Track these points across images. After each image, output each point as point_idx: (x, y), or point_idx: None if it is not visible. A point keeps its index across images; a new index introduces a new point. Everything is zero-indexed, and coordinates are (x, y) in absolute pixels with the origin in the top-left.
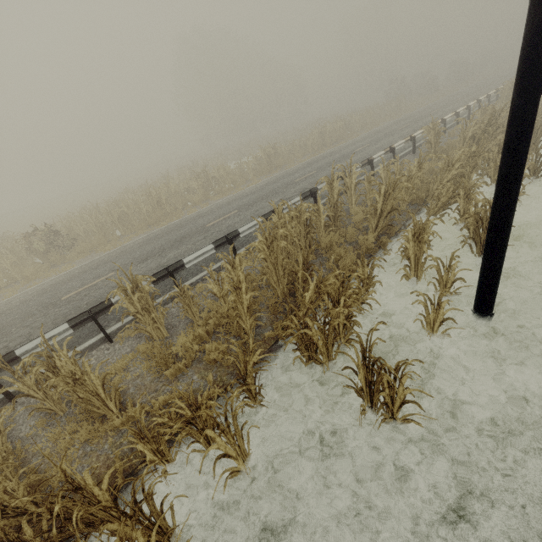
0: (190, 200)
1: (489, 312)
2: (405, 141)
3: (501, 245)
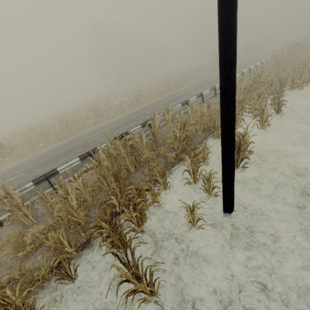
0: (88, 123)
1: (230, 211)
2: (210, 89)
3: (229, 172)
